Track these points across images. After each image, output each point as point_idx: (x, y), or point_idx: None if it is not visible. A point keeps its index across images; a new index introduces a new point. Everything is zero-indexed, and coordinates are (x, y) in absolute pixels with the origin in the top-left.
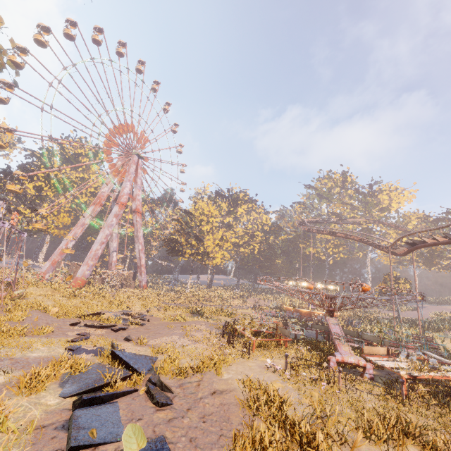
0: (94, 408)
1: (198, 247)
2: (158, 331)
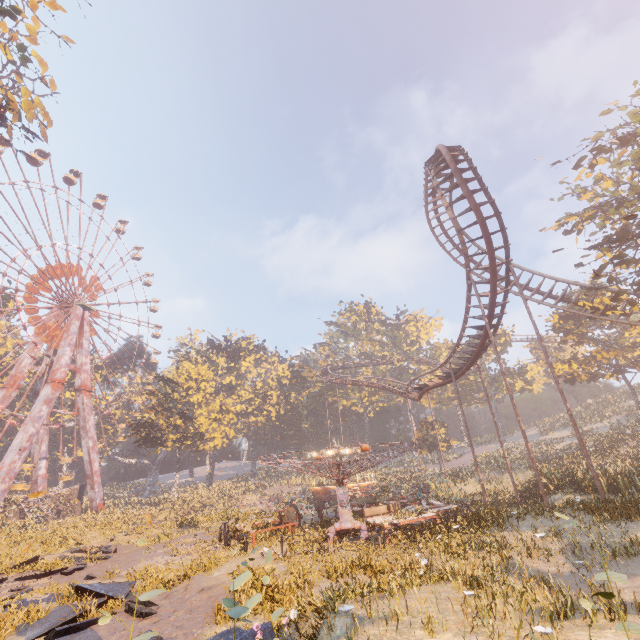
0: (71, 636)
1: (186, 428)
2: (133, 558)
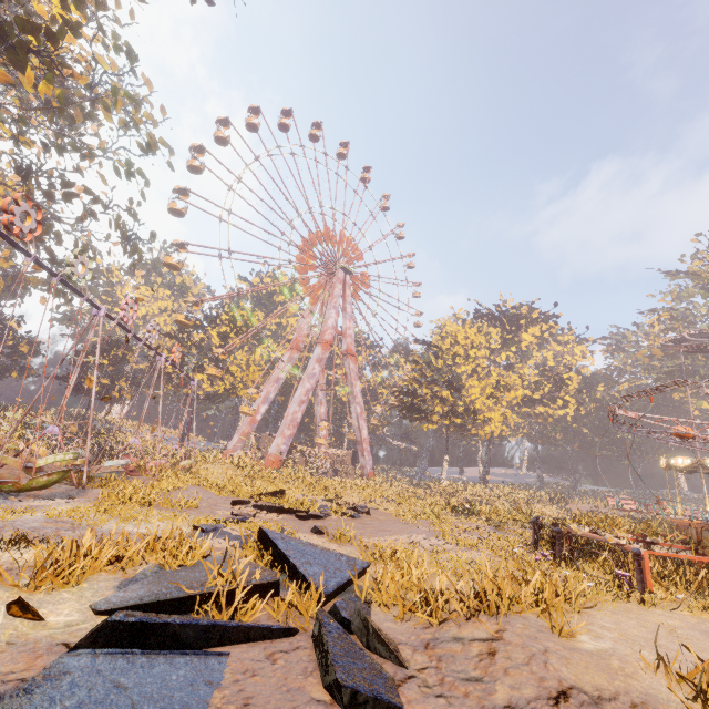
0: (132, 657)
1: (453, 403)
2: (384, 527)
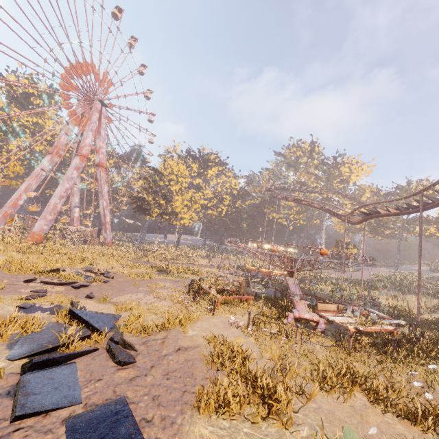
0: (47, 371)
1: (166, 207)
2: (123, 288)
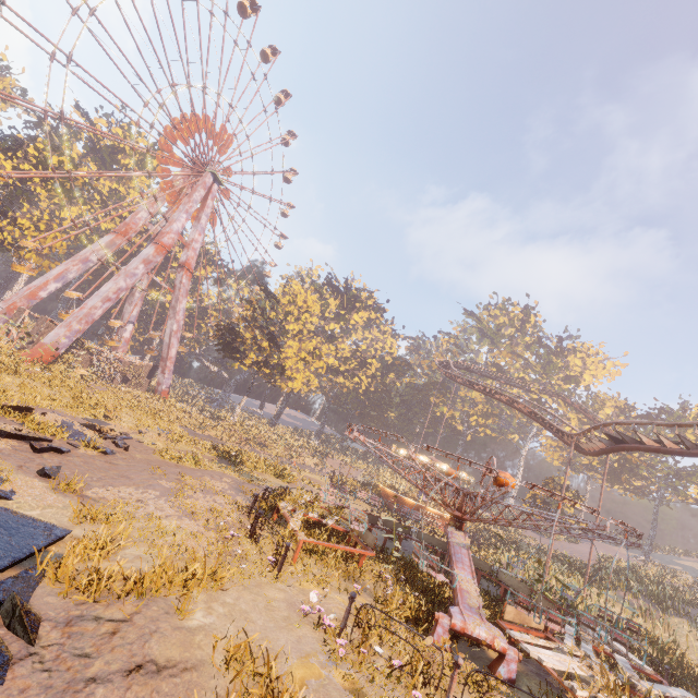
0: None
1: (270, 354)
2: (129, 473)
